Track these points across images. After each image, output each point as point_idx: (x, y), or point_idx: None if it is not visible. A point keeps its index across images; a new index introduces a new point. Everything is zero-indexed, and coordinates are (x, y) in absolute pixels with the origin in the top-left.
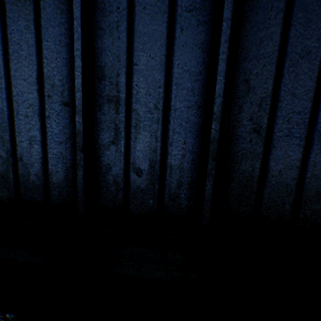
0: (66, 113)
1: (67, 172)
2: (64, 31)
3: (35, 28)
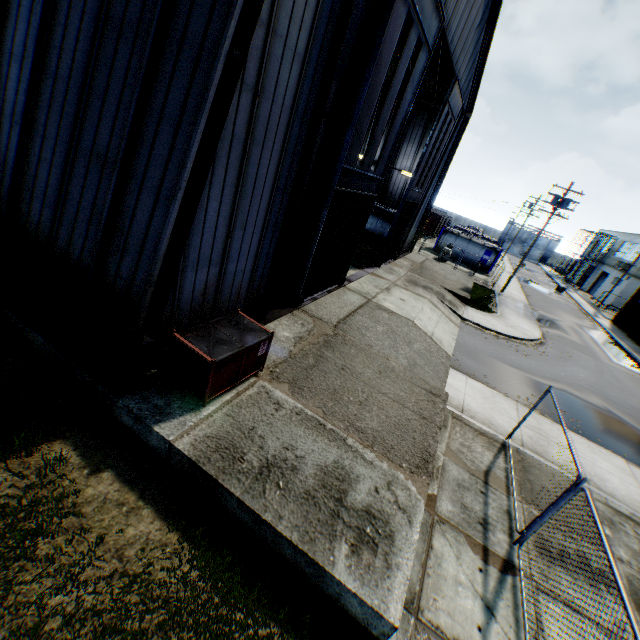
0: None
1: None
2: None
3: None
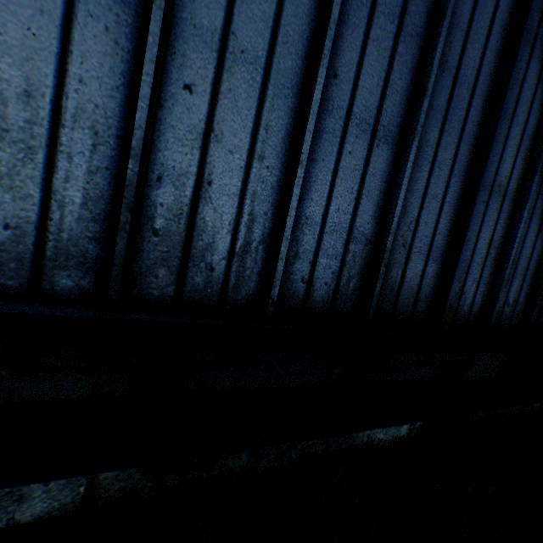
0: (493, 265)
1: (481, 304)
2: (508, 216)
3: (498, 210)
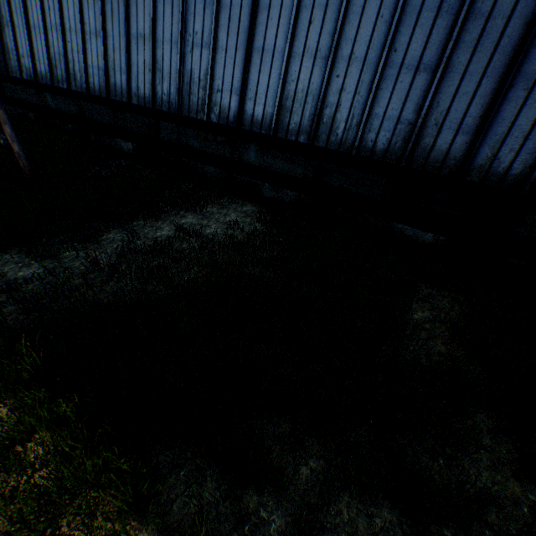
0: None
1: (522, 169)
2: None
3: None
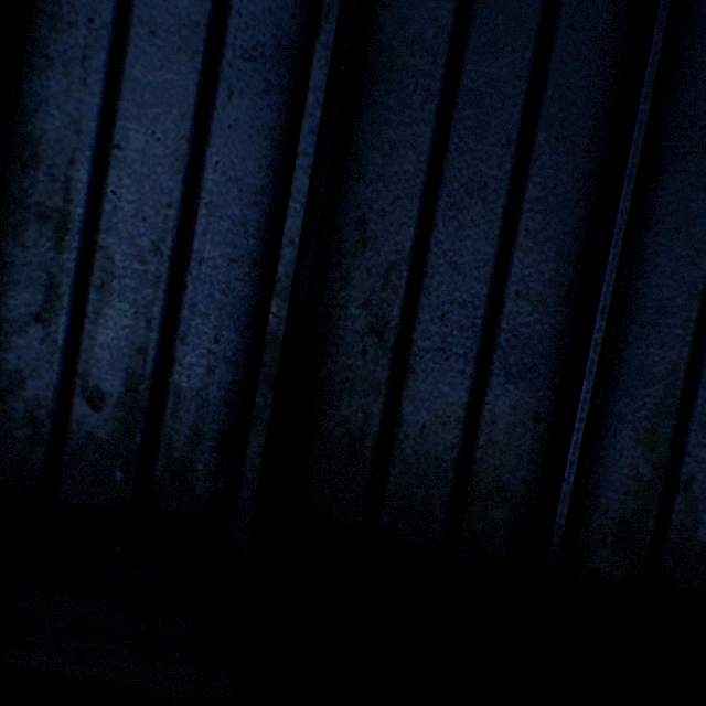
0: None
1: None
2: None
3: None
